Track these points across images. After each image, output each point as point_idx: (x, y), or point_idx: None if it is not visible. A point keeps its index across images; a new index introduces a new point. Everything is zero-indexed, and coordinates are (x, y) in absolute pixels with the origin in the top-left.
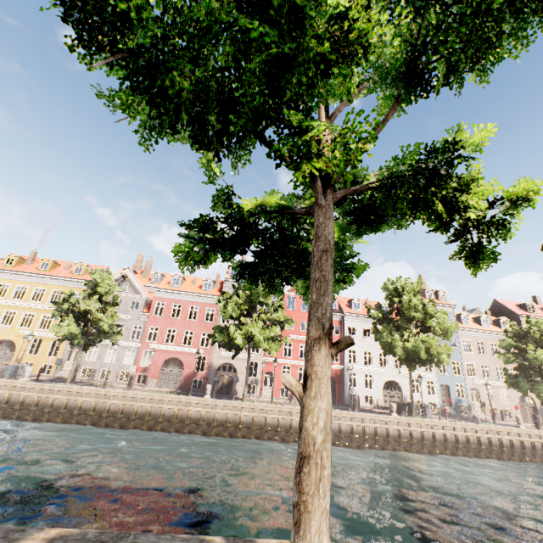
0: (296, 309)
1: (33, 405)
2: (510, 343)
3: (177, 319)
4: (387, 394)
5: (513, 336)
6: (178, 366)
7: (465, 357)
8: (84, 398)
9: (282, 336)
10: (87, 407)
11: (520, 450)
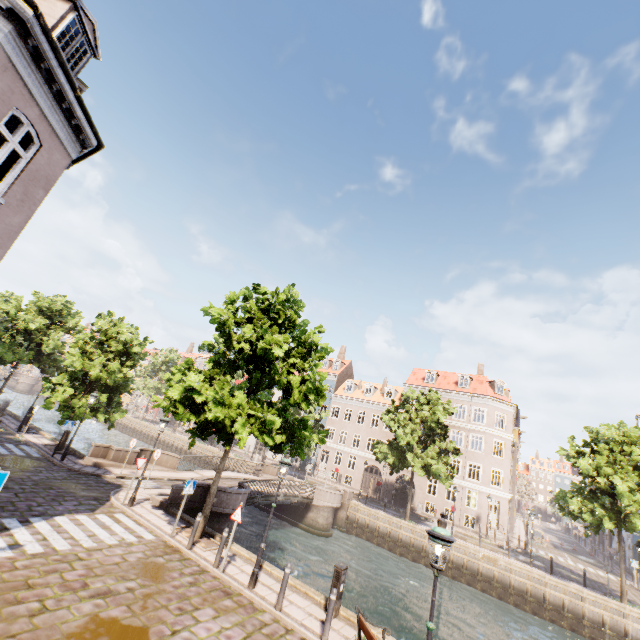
0: None
1: None
2: None
3: None
4: (259, 443)
5: None
6: None
7: (329, 422)
8: None
9: (161, 387)
10: None
11: None
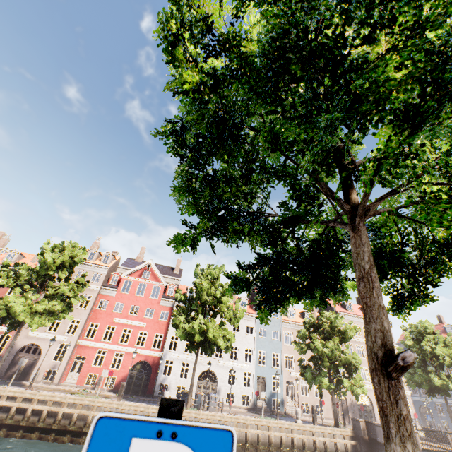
0: (130, 292)
1: None
2: (304, 333)
3: None
4: (202, 386)
5: (310, 327)
6: None
7: (285, 349)
8: None
9: (62, 311)
10: None
11: (288, 449)
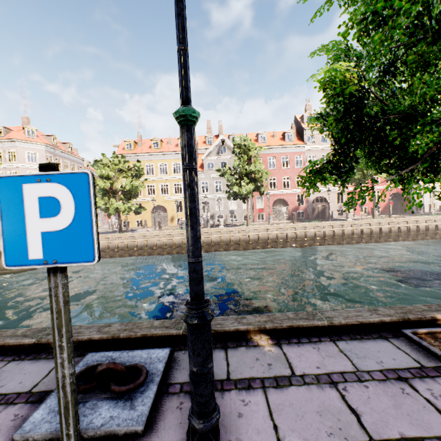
0: None
1: (241, 241)
2: None
3: (274, 169)
4: None
5: None
6: (283, 205)
7: None
8: (271, 232)
9: None
10: (273, 238)
11: None
